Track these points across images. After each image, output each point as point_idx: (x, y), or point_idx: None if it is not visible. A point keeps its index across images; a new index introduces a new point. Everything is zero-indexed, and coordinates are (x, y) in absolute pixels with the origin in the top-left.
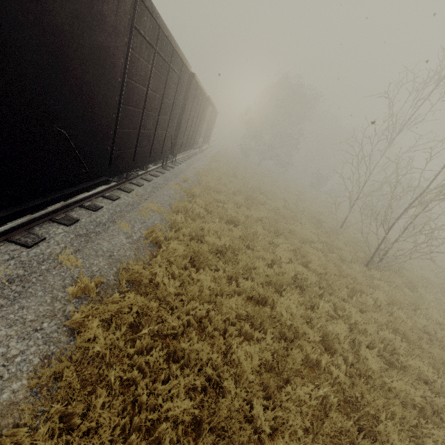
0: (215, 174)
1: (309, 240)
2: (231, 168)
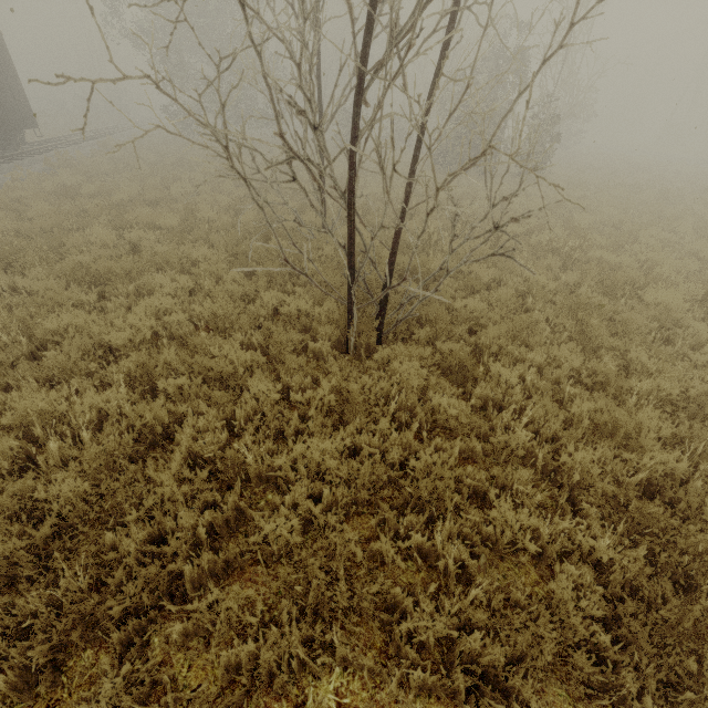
0: None
1: (133, 341)
2: (109, 173)
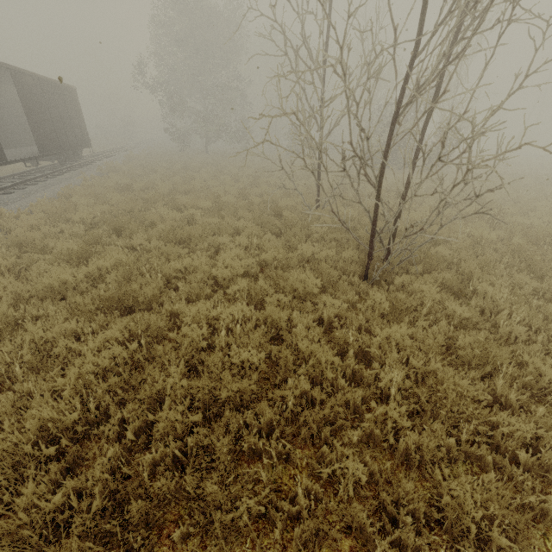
0: (73, 200)
1: (230, 276)
2: (140, 175)
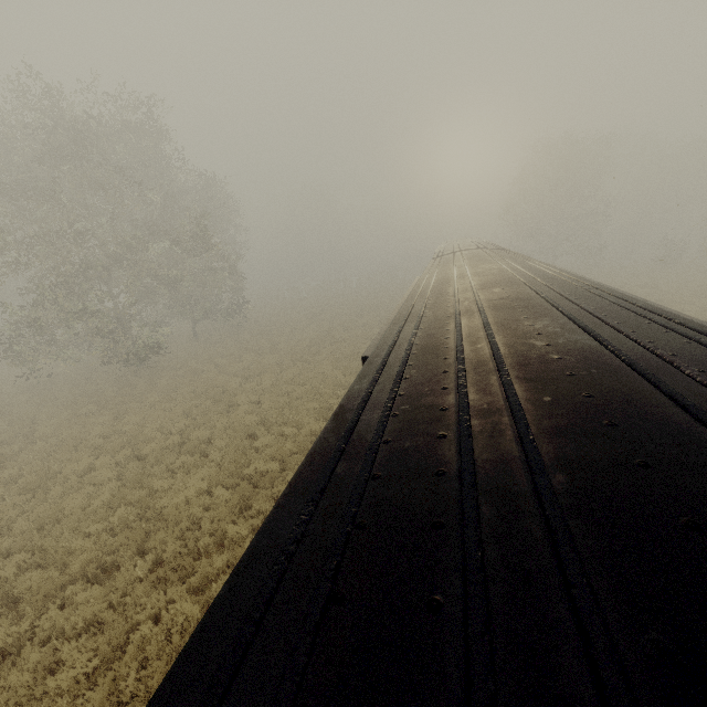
0: None
1: None
2: None
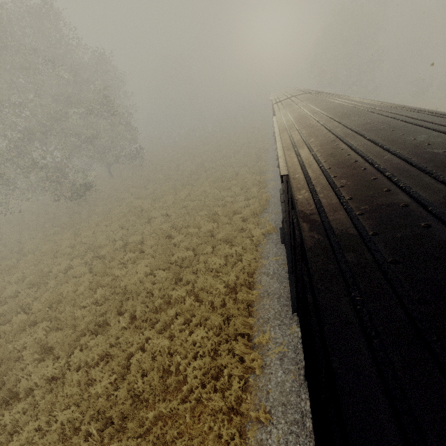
0: None
1: None
2: None
